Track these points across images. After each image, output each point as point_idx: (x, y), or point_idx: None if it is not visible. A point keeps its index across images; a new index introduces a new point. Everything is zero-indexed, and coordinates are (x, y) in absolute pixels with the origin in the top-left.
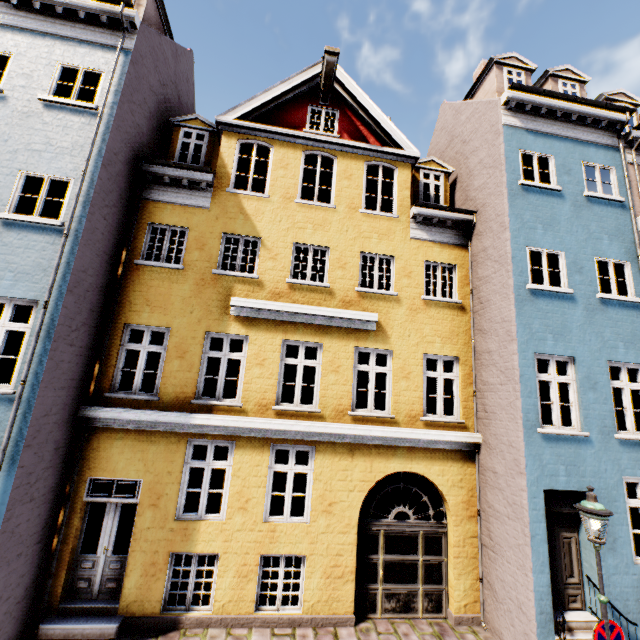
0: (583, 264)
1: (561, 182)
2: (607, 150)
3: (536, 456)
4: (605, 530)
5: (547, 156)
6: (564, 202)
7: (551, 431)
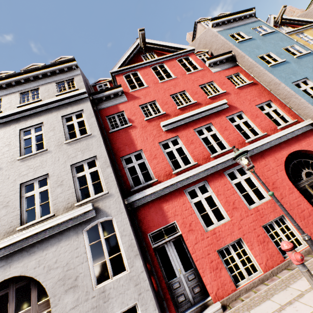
0: None
1: None
2: None
3: None
4: None
5: None
6: None
7: None
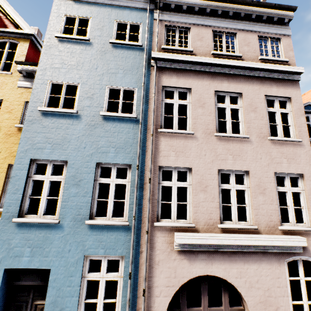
0: (95, 91)
1: (93, 34)
2: (139, 11)
3: (6, 241)
4: (54, 301)
5: (88, 18)
6: (92, 48)
7: (23, 220)
